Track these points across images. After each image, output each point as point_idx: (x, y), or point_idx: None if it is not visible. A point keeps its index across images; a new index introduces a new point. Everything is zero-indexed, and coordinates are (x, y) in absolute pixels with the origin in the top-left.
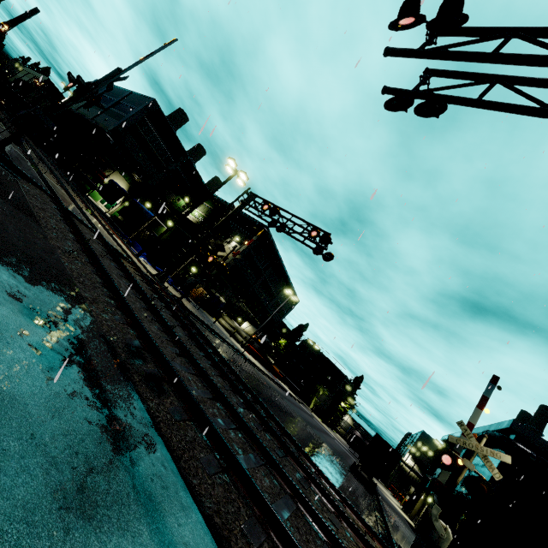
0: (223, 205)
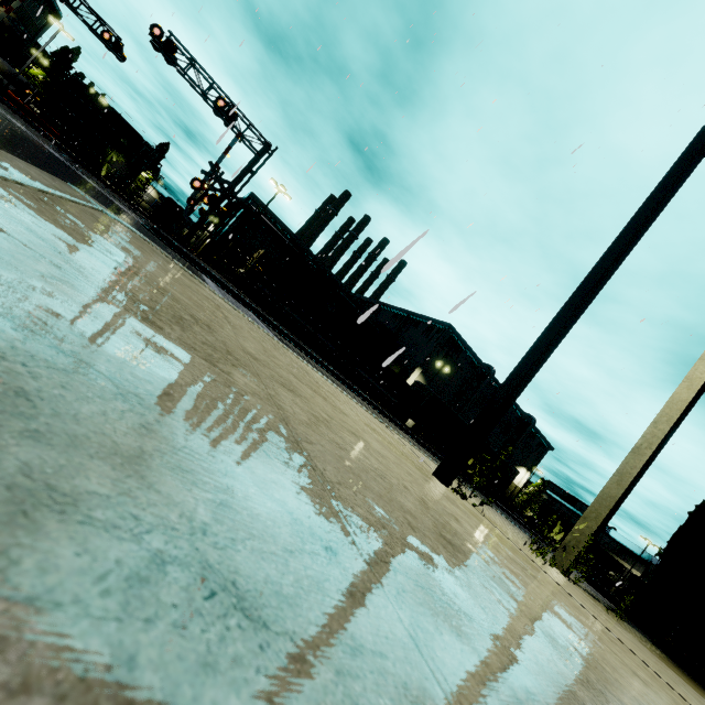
0: None
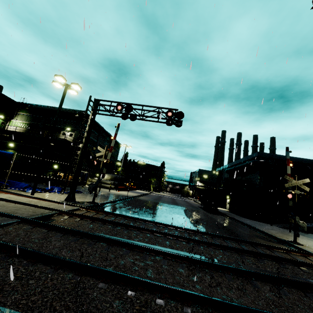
0: (39, 108)
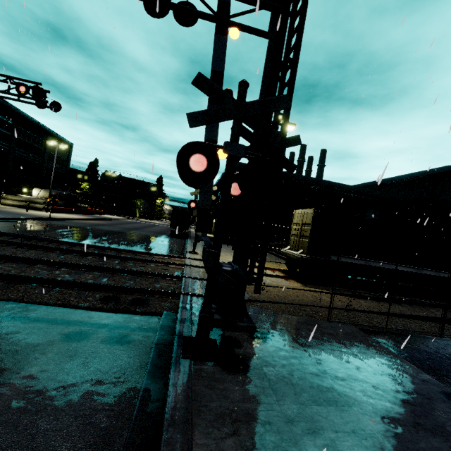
0: None
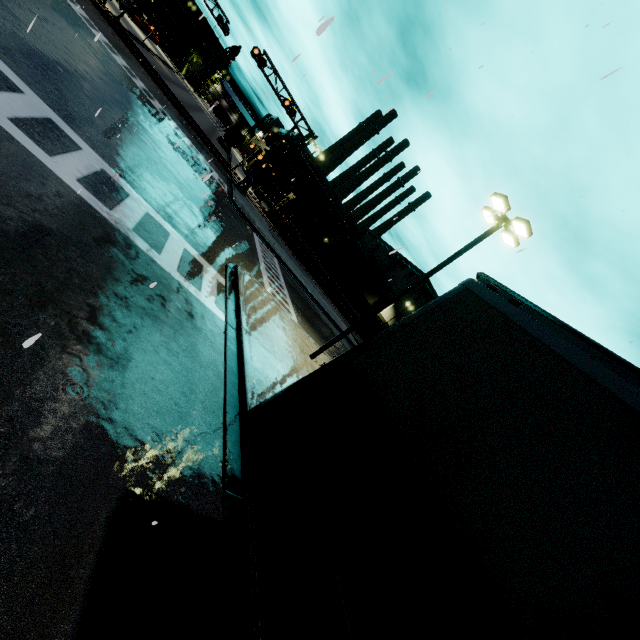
0: None
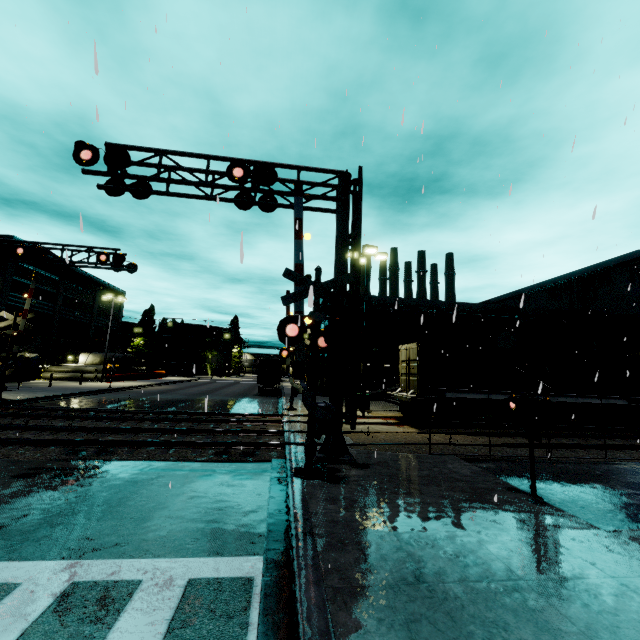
0: None
